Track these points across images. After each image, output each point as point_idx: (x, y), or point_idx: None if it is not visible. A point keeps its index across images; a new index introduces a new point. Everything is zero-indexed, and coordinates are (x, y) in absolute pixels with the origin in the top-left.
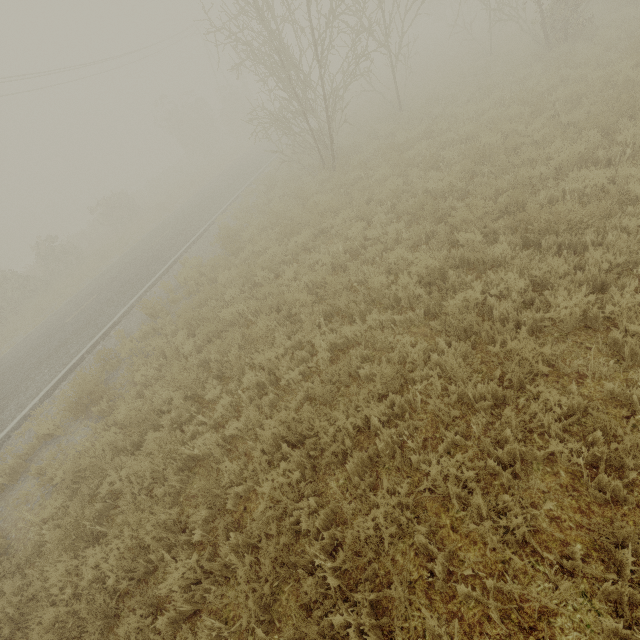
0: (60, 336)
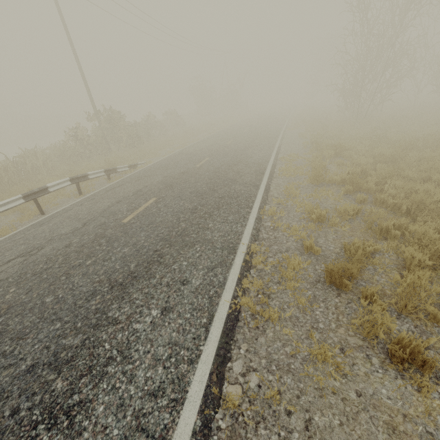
0: (237, 146)
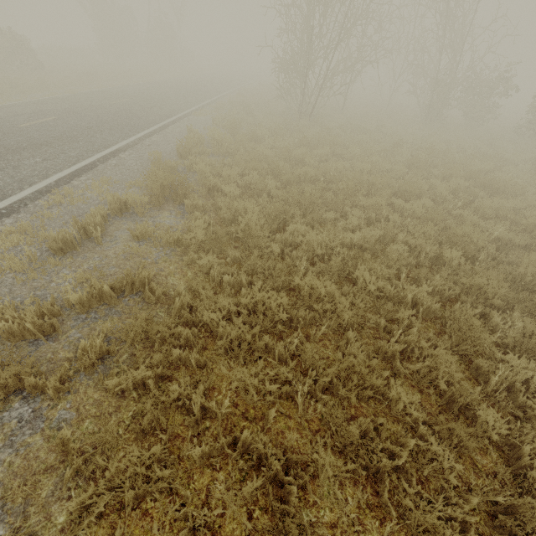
0: (26, 135)
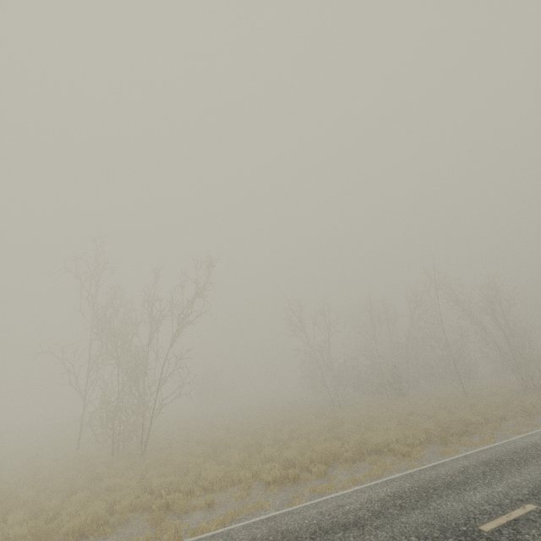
0: None
